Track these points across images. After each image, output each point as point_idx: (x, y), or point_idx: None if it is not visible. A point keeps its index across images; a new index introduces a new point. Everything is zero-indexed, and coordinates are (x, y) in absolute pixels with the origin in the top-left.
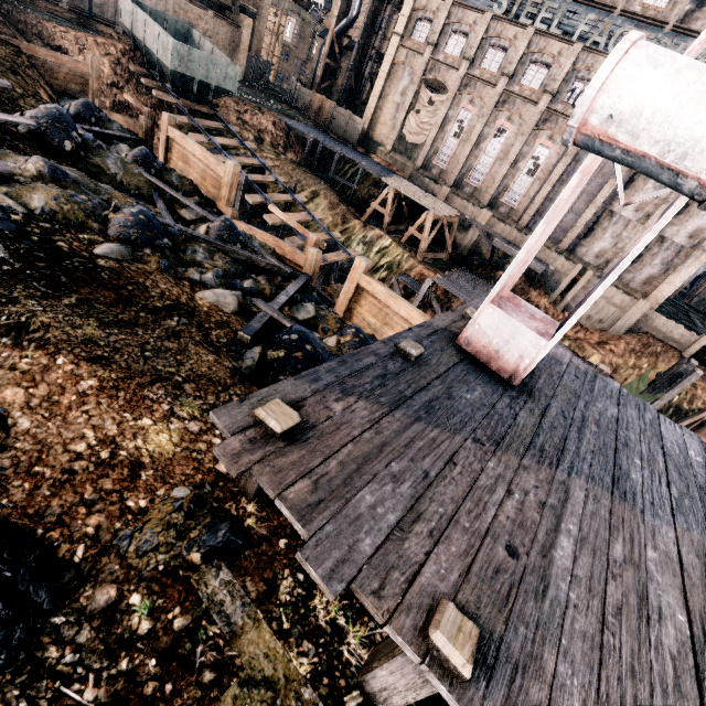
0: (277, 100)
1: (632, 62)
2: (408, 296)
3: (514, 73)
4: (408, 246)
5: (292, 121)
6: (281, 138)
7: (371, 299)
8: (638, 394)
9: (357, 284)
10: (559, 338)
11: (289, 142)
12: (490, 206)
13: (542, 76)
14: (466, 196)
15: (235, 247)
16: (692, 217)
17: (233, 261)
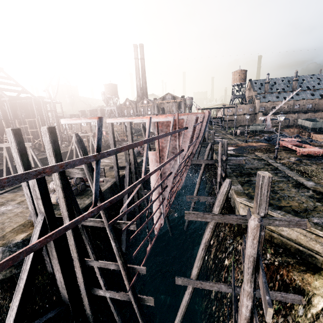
0: None
1: None
2: None
3: None
4: None
5: None
6: None
7: None
8: None
9: None
10: None
11: None
12: None
13: None
14: None
15: None
16: None
17: None
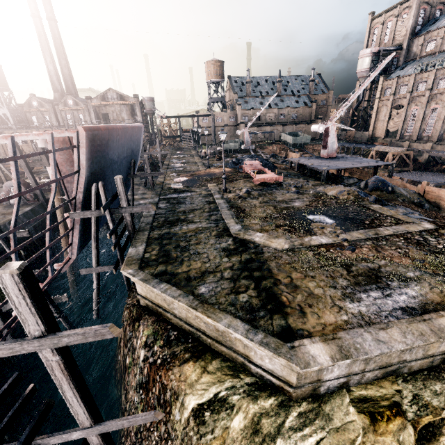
0: None
1: (312, 127)
2: None
3: (432, 87)
4: (385, 169)
5: None
6: None
7: None
8: None
9: None
10: (327, 149)
11: None
12: (439, 141)
13: None
14: (424, 142)
15: None
16: None
17: None
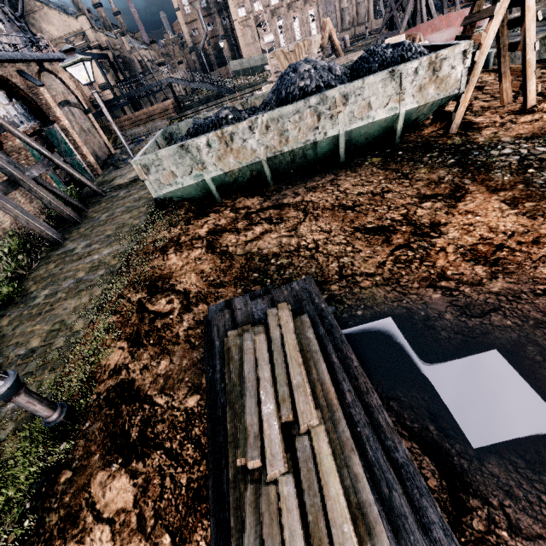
0: None
1: None
2: None
3: None
4: None
5: None
6: None
7: None
8: None
9: None
10: None
11: None
12: None
13: None
14: None
15: None
16: None
17: None
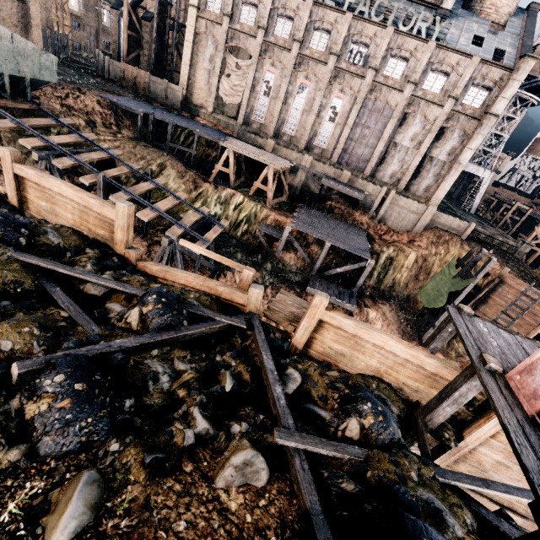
0: (88, 74)
1: None
2: (271, 241)
3: (303, 39)
4: (256, 197)
5: (115, 97)
6: (111, 116)
7: (334, 329)
8: (452, 278)
9: (318, 318)
10: None
11: (118, 118)
12: (306, 150)
13: (325, 41)
14: (285, 144)
15: (184, 329)
16: (447, 141)
17: (192, 353)
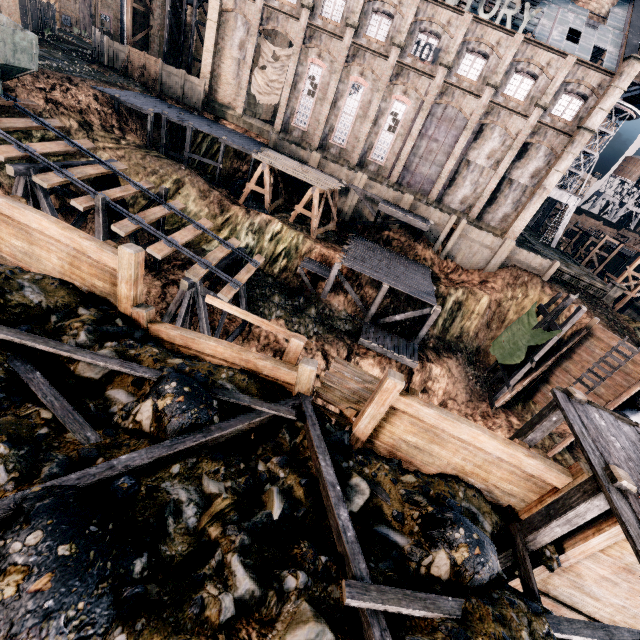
0: (81, 59)
1: None
2: (316, 280)
3: (359, 24)
4: (298, 225)
5: (117, 91)
6: (112, 116)
7: (409, 418)
8: (532, 329)
9: (389, 405)
10: None
11: (122, 119)
12: (359, 166)
13: (386, 27)
14: (334, 158)
15: (215, 429)
16: (531, 160)
17: (227, 463)
